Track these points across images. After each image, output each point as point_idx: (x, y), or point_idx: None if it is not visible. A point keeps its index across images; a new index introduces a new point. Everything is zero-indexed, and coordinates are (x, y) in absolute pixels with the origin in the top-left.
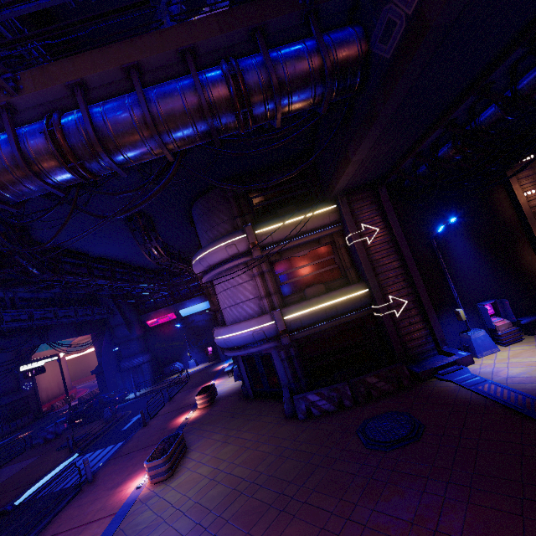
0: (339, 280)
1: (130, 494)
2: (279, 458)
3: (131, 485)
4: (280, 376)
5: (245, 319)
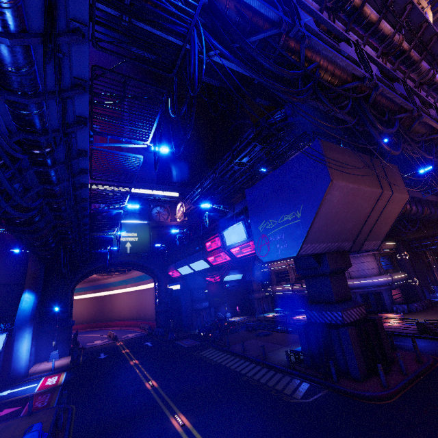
0: (394, 269)
1: (400, 324)
2: (435, 314)
3: (390, 324)
4: (386, 301)
5: (373, 276)
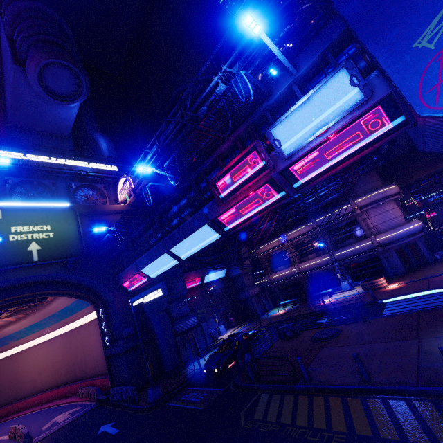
0: None
1: None
2: None
3: None
4: (423, 252)
5: (403, 224)
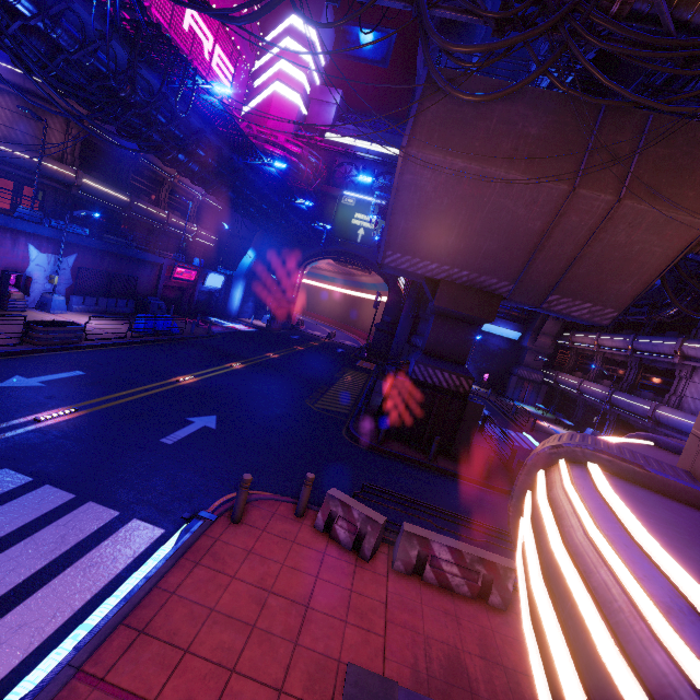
0: None
1: None
2: None
3: None
4: None
5: None
